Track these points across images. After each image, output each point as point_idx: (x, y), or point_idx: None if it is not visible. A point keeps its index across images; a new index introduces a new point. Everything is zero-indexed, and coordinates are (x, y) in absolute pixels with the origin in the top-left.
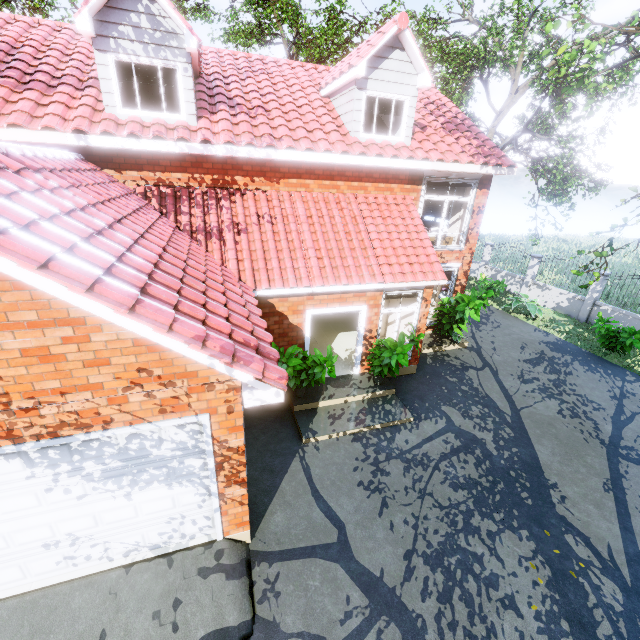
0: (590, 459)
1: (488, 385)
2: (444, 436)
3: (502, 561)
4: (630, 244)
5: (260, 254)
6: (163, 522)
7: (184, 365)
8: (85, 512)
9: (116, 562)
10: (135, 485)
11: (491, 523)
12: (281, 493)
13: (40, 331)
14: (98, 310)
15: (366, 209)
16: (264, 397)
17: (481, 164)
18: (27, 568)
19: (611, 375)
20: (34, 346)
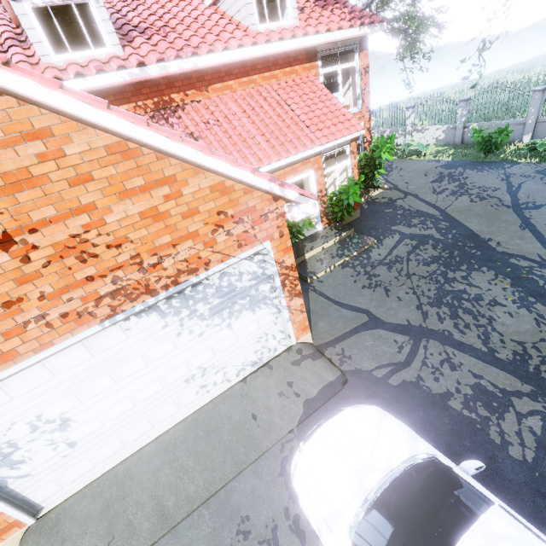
0: (504, 218)
1: (415, 204)
2: (403, 242)
3: (478, 287)
4: (467, 84)
5: (221, 151)
6: (255, 342)
7: (246, 202)
8: (205, 347)
9: (233, 381)
10: (232, 316)
11: (461, 272)
12: (314, 312)
13: (148, 194)
14: (192, 155)
15: (283, 93)
16: (307, 210)
17: (358, 27)
18: (179, 402)
19: (494, 169)
20: (147, 208)
